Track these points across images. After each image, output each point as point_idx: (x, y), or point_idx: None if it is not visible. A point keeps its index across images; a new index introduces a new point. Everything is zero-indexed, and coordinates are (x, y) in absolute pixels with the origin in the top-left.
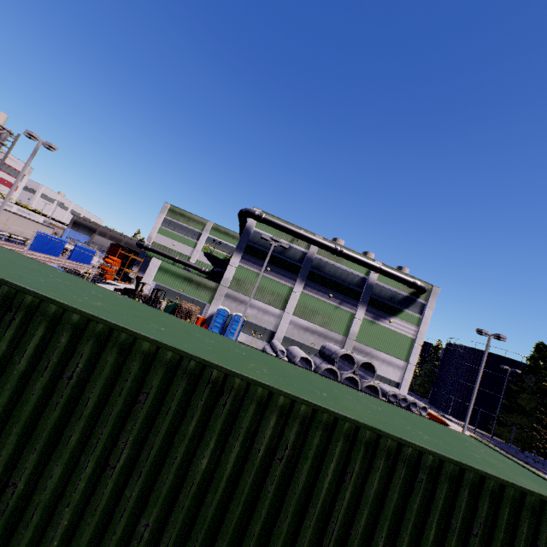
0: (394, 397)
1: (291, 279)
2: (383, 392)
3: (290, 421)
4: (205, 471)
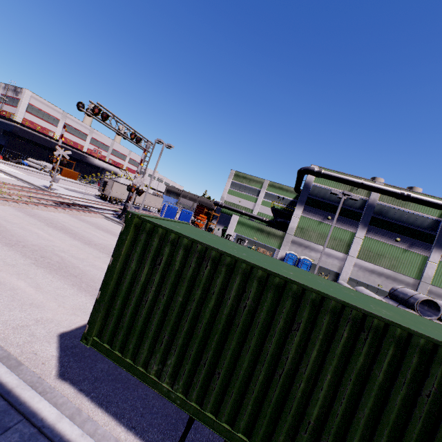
0: None
1: (353, 226)
2: None
3: None
4: None
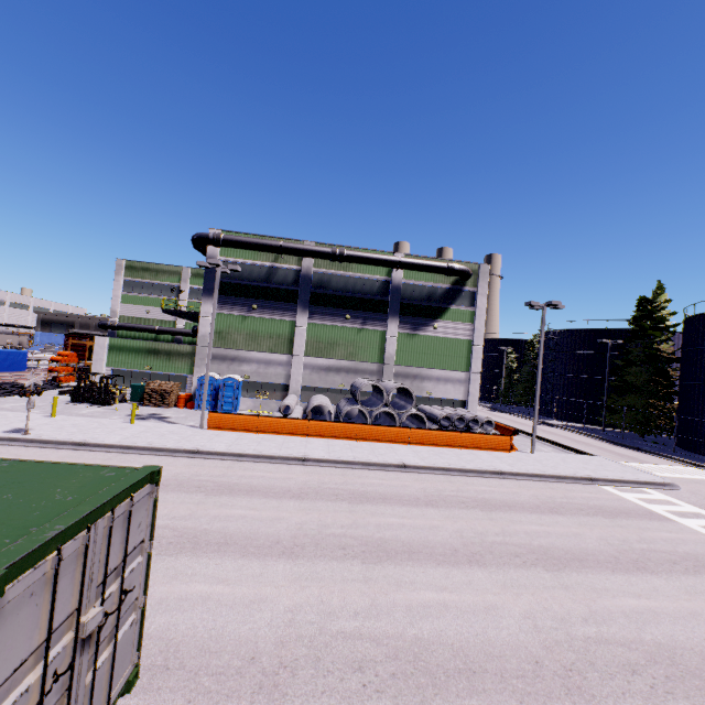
0: (448, 421)
1: (290, 311)
2: (434, 419)
3: None
4: None
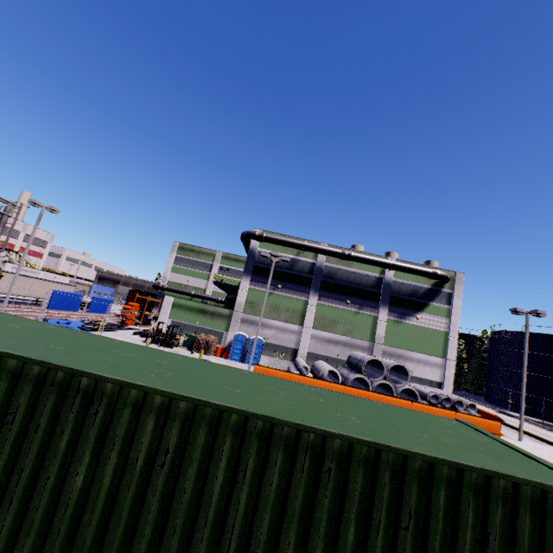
0: (435, 399)
1: (304, 293)
2: (422, 395)
3: (168, 422)
4: (82, 489)
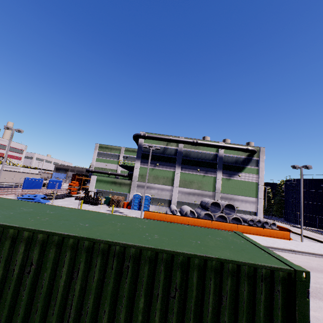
0: (252, 222)
1: (172, 167)
2: (244, 220)
3: (32, 246)
4: None
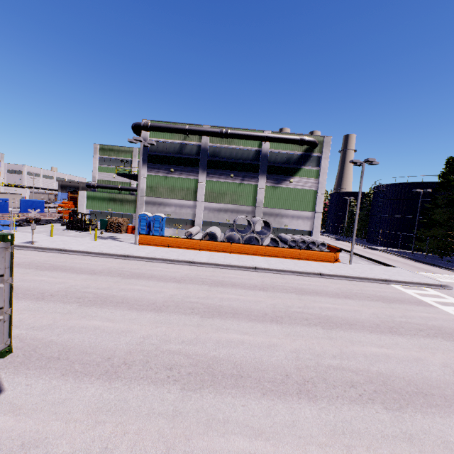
0: (295, 243)
1: (195, 173)
2: (286, 241)
3: None
4: None
